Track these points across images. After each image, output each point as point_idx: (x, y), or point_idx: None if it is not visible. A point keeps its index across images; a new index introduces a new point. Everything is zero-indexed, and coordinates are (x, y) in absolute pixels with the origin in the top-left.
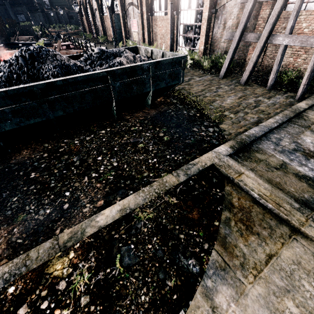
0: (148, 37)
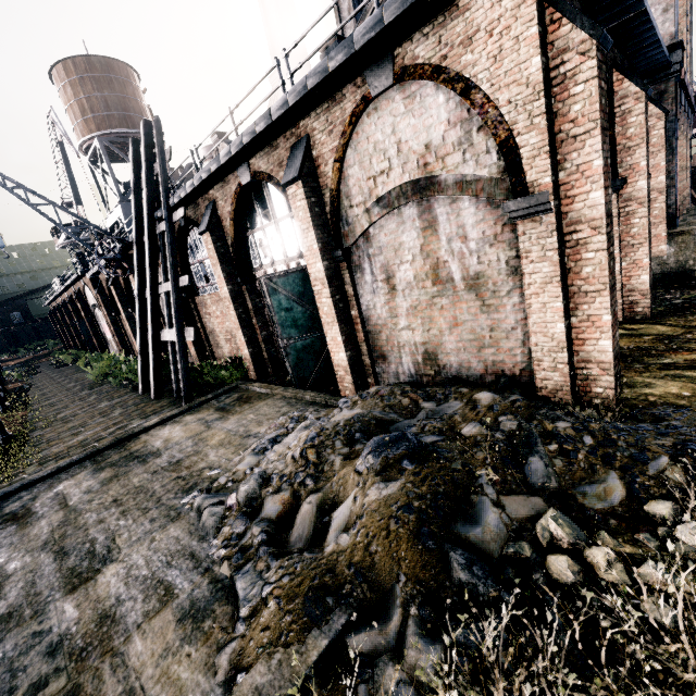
0: (122, 343)
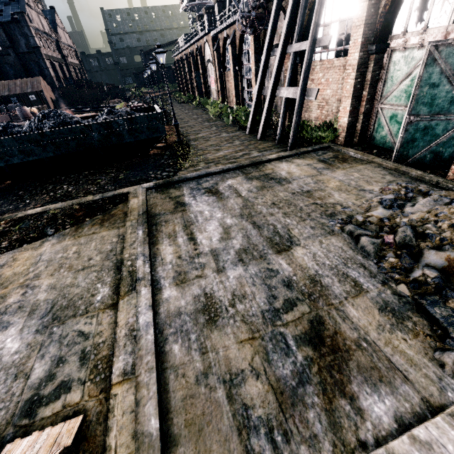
0: (222, 94)
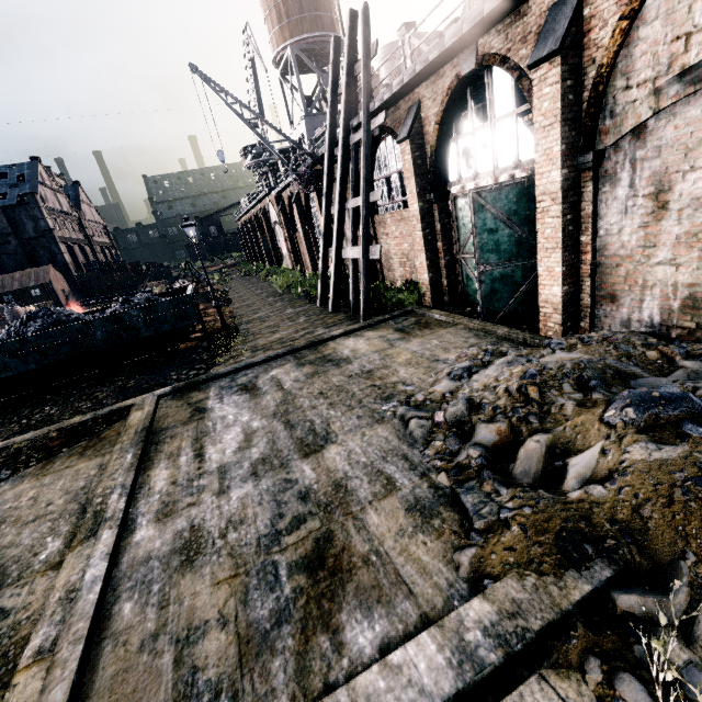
0: (296, 259)
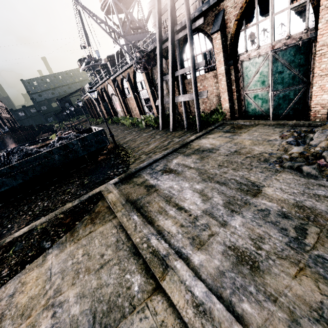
0: (127, 112)
